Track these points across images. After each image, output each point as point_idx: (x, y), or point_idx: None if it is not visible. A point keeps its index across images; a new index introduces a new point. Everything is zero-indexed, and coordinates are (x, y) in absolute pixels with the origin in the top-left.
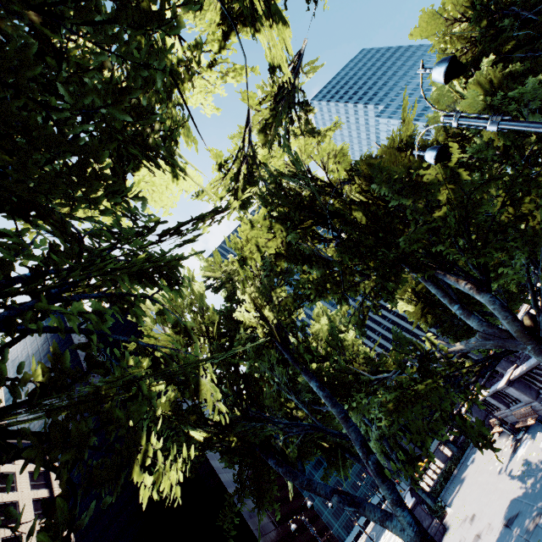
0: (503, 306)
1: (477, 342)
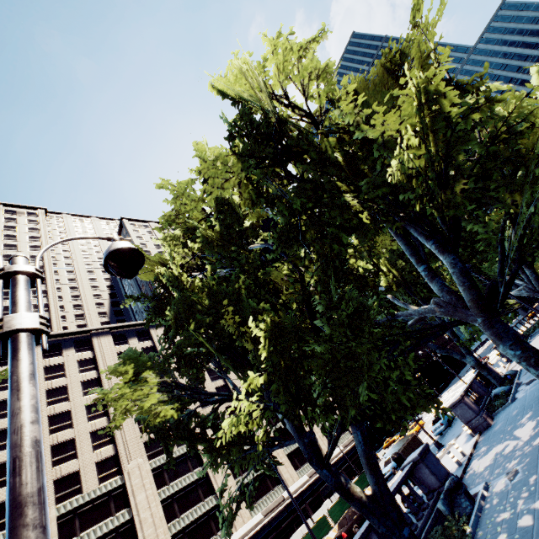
0: (536, 278)
1: (519, 293)
